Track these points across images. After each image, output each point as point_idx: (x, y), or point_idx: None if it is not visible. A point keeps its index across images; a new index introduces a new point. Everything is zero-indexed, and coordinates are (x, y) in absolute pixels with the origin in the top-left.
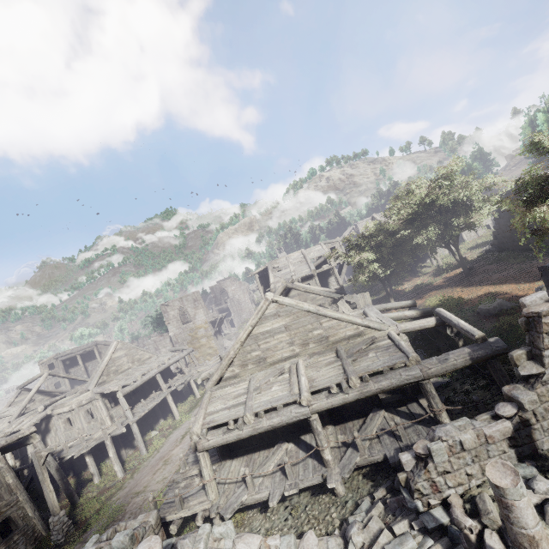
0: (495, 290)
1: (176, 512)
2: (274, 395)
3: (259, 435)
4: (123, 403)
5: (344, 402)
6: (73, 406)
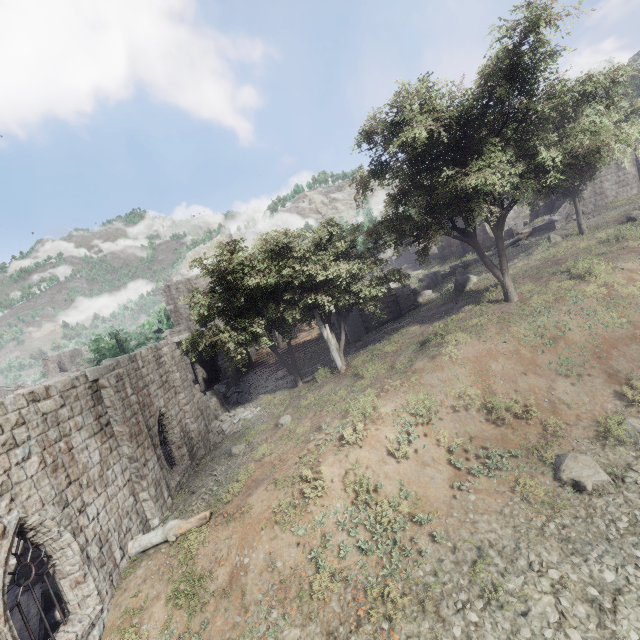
0: None
1: None
2: None
3: None
4: None
5: None
6: None
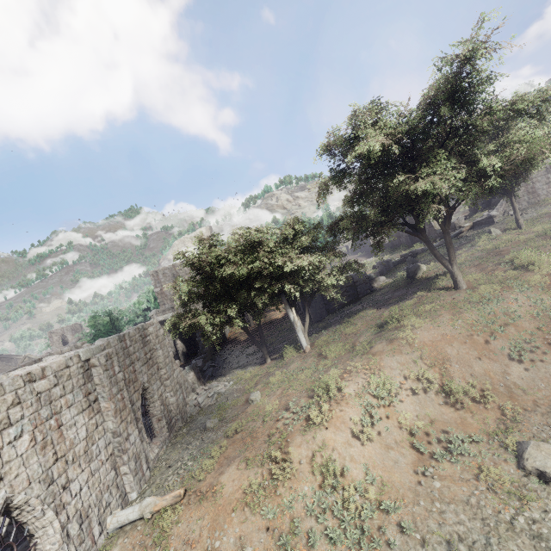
0: None
1: None
2: None
3: None
4: None
5: None
6: None
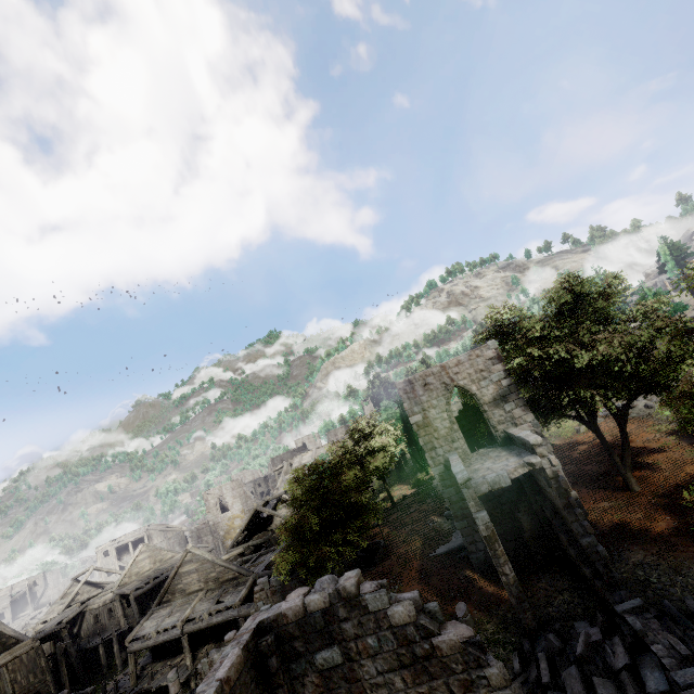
0: (375, 533)
1: (113, 691)
2: (173, 619)
3: (177, 644)
4: (134, 605)
5: (200, 628)
6: (100, 604)
